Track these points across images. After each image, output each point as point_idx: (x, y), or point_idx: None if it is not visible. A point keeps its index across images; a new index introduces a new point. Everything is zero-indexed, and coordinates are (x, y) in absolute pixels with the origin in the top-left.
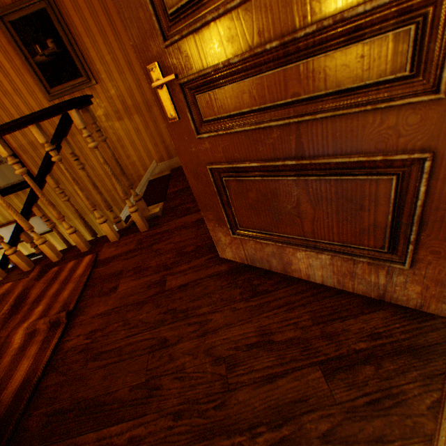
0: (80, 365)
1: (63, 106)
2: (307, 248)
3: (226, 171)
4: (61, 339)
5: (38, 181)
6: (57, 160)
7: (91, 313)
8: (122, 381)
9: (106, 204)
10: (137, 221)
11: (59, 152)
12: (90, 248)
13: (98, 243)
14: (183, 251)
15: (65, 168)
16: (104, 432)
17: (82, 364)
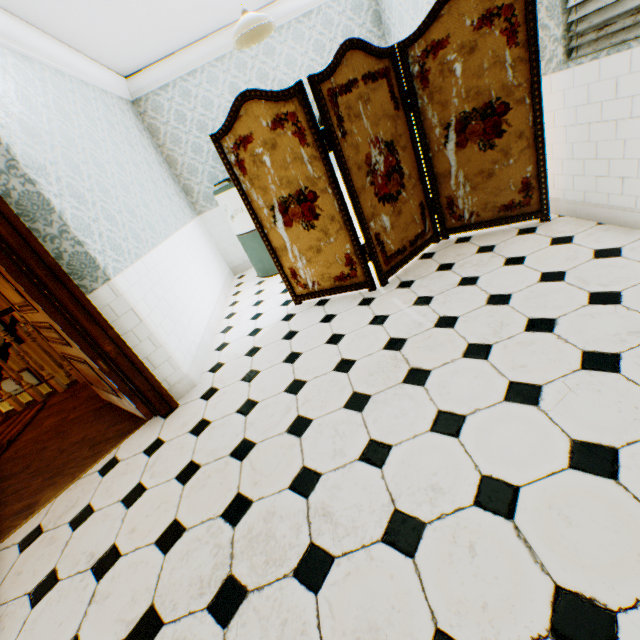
0: (6, 464)
1: (9, 310)
2: (107, 391)
3: (68, 356)
4: (3, 455)
5: (5, 353)
6: (11, 341)
7: (24, 440)
8: (20, 466)
9: (58, 363)
10: (77, 375)
11: (17, 331)
12: (46, 398)
13: (53, 394)
14: (91, 396)
15: (17, 345)
16: (3, 484)
17: (7, 463)
